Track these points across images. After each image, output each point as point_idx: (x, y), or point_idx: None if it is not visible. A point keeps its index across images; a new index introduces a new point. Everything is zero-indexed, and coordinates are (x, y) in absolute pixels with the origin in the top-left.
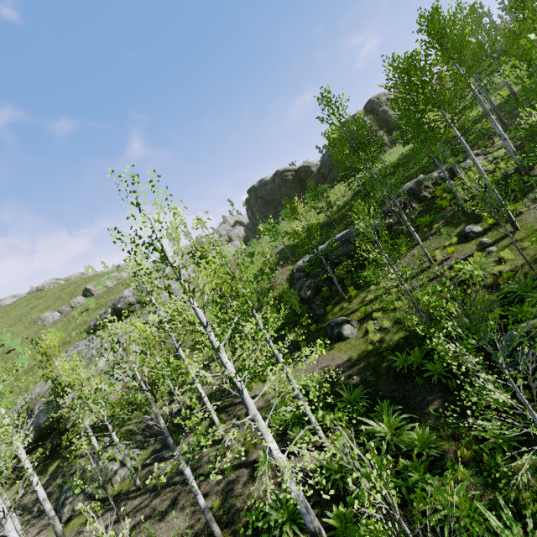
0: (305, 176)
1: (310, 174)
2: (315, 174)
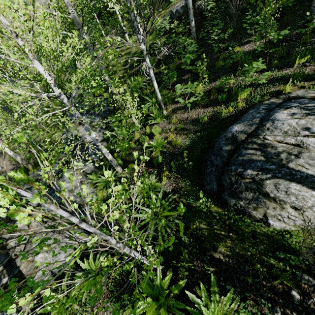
0: None
1: None
2: None
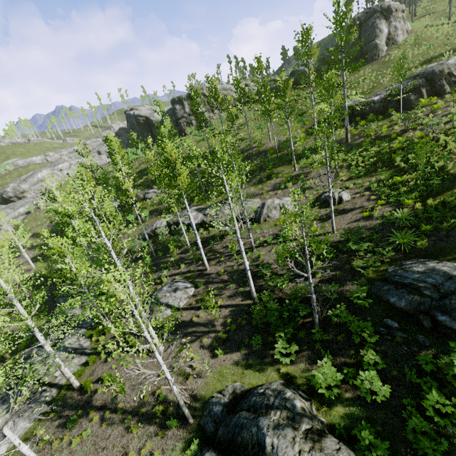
0: (151, 125)
1: (153, 126)
2: (157, 126)
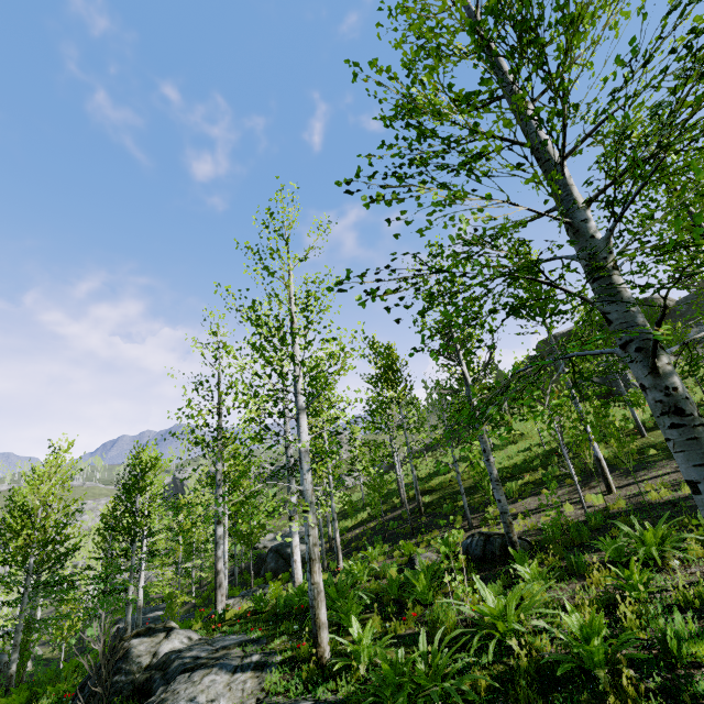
0: None
1: None
2: None
